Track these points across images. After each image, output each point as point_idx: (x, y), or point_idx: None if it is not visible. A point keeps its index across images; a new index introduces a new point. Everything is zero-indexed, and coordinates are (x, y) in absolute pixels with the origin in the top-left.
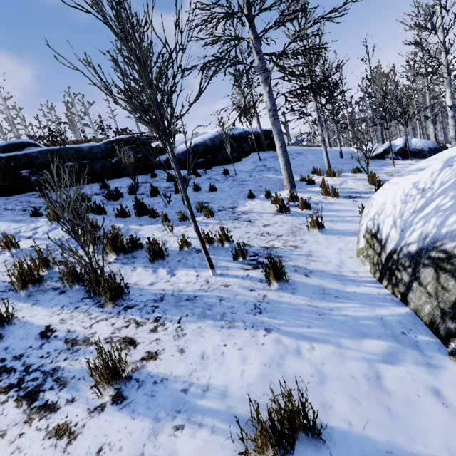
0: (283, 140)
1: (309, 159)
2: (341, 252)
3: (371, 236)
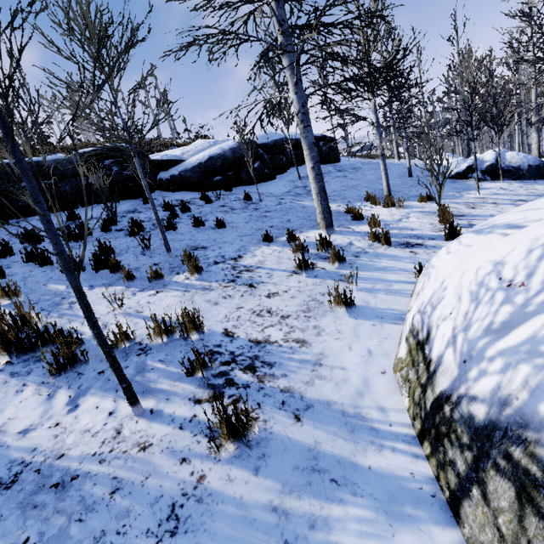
0: (317, 158)
1: (367, 177)
2: (370, 360)
3: (417, 344)
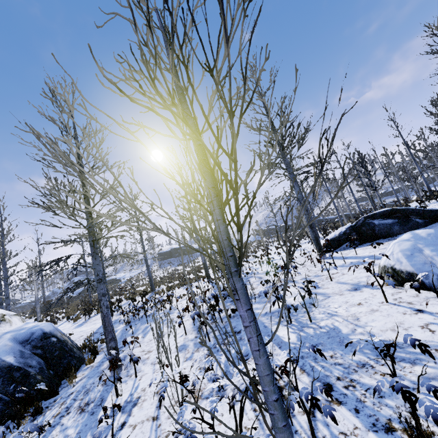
0: None
1: None
2: None
3: None
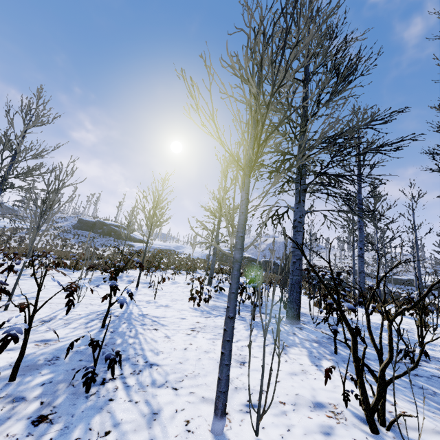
0: None
1: None
2: None
3: None
